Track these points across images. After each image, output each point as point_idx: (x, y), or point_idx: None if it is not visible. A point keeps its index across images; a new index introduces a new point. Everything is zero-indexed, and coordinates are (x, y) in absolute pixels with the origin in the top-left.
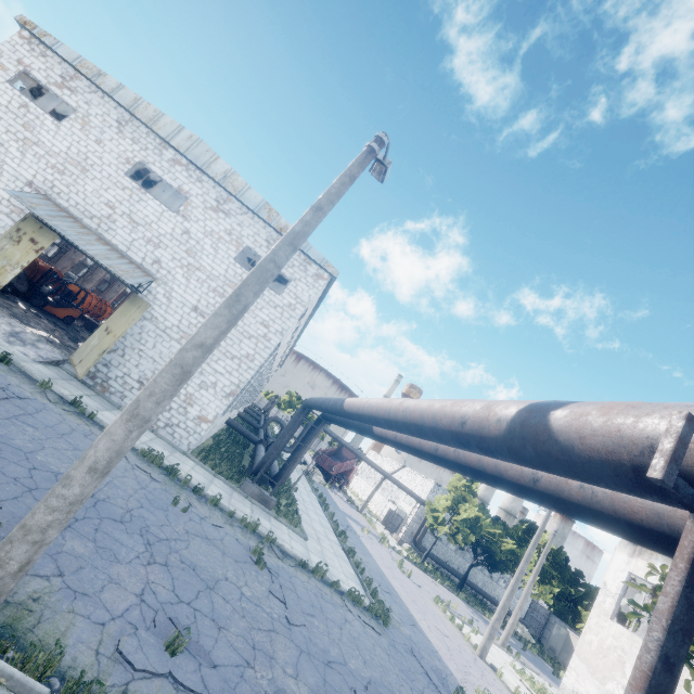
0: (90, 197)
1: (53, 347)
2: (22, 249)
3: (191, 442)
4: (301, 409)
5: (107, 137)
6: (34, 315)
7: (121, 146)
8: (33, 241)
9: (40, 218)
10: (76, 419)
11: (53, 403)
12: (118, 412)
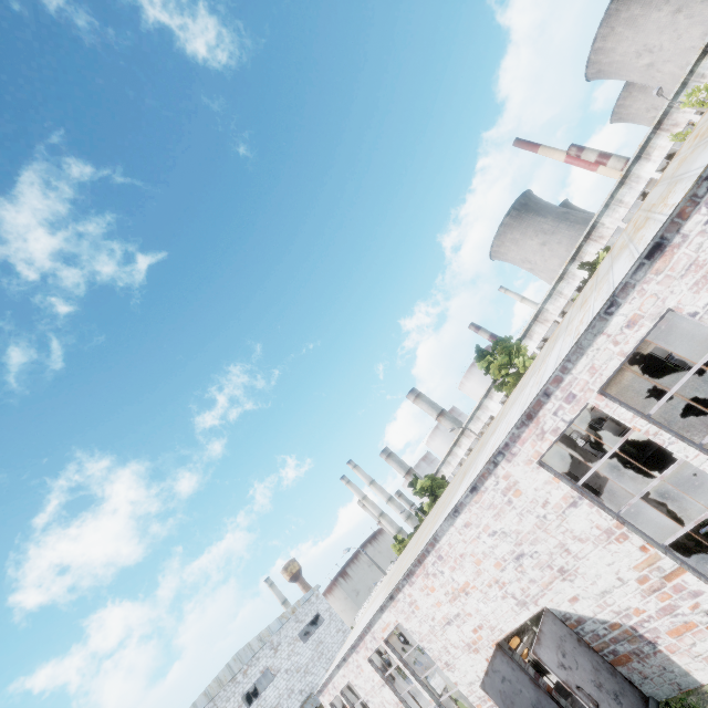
0: None
1: None
2: None
3: None
4: None
5: None
6: None
7: None
8: None
9: None
10: None
11: None
12: None
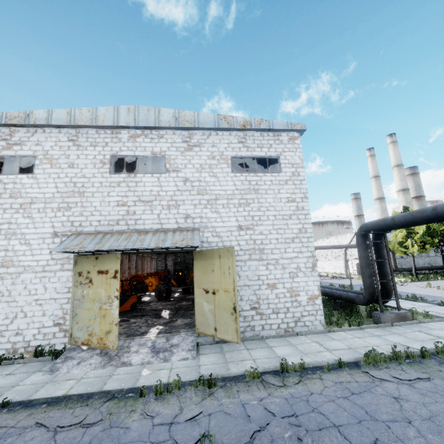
0: (103, 210)
1: (178, 335)
2: (100, 285)
3: (320, 320)
4: (361, 237)
5: (73, 157)
6: (123, 322)
7: (89, 156)
8: (101, 272)
9: (85, 253)
10: (311, 382)
11: (285, 386)
12: (269, 342)
